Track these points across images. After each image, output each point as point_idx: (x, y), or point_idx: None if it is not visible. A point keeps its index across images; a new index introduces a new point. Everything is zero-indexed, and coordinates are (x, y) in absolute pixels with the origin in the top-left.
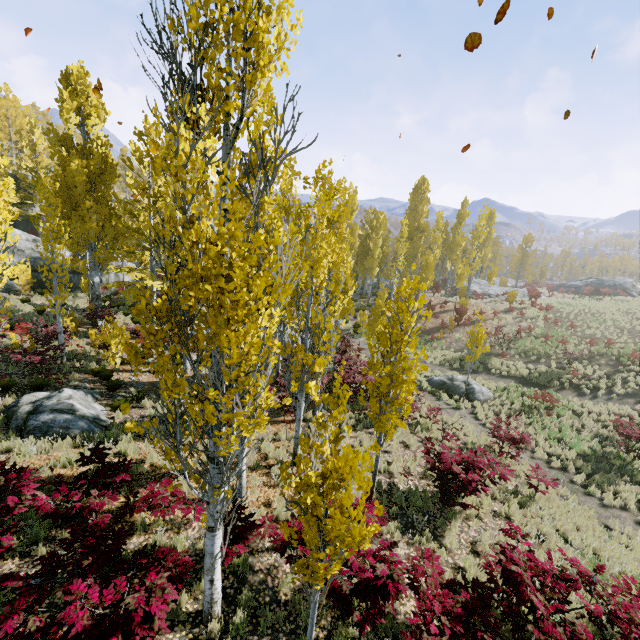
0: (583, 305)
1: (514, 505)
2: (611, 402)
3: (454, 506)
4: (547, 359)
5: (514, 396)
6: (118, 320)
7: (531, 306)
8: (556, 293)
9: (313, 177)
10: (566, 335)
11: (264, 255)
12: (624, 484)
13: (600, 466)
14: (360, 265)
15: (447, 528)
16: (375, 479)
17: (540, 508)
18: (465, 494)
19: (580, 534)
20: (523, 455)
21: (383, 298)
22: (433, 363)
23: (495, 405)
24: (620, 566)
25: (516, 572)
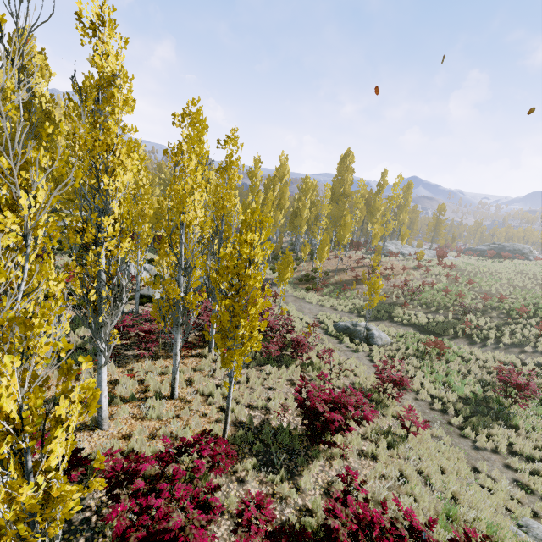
0: (484, 265)
1: (382, 445)
2: (498, 351)
3: (322, 444)
4: (445, 310)
5: (410, 342)
6: (61, 261)
7: (437, 264)
8: (464, 255)
9: (182, 114)
10: (465, 290)
11: (30, 158)
12: (499, 427)
13: (479, 409)
14: (291, 224)
15: (306, 467)
16: (227, 416)
17: (410, 449)
18: (332, 433)
19: (444, 476)
20: (405, 396)
21: (305, 252)
22: (343, 310)
23: (391, 349)
24: (474, 513)
25: (335, 526)
